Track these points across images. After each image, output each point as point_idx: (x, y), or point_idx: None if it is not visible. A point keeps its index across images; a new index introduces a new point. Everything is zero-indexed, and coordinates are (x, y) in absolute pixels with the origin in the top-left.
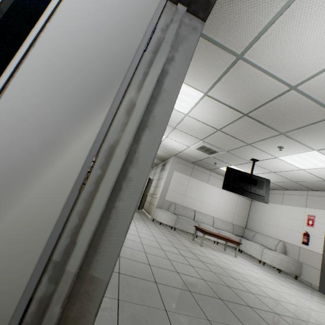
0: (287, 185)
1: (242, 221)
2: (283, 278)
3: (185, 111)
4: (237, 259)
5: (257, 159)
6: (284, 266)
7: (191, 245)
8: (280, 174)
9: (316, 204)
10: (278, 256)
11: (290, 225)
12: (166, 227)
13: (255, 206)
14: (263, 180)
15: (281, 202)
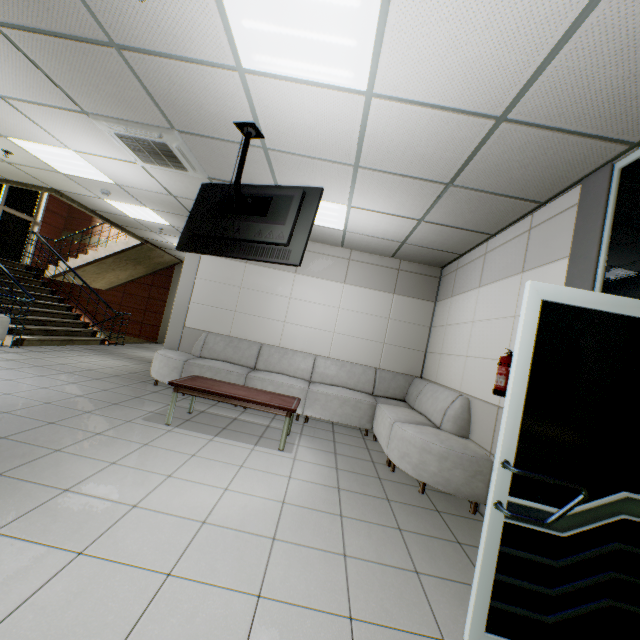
0: (460, 211)
1: (411, 359)
2: (382, 510)
3: None
4: (262, 456)
5: (244, 120)
6: (429, 473)
7: (109, 422)
8: (378, 166)
9: (547, 248)
10: (417, 440)
11: (488, 344)
12: (163, 390)
13: (440, 313)
14: (294, 193)
15: (479, 281)
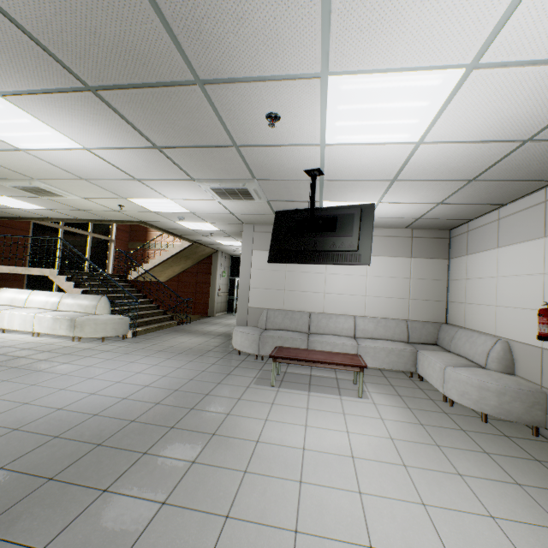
0: (477, 194)
1: (435, 309)
2: (464, 439)
3: (72, 143)
4: (351, 404)
5: (312, 168)
6: (490, 406)
7: (237, 389)
8: (412, 178)
9: None
10: (473, 381)
11: (518, 296)
12: (247, 358)
13: (456, 268)
14: (353, 211)
15: (496, 243)
